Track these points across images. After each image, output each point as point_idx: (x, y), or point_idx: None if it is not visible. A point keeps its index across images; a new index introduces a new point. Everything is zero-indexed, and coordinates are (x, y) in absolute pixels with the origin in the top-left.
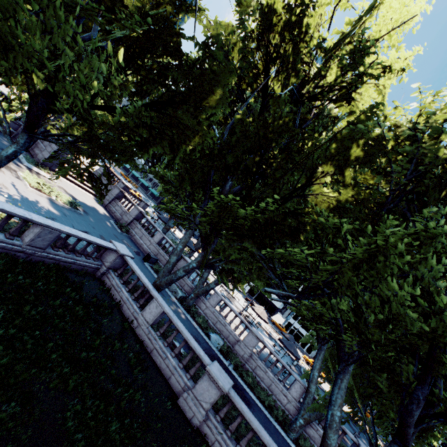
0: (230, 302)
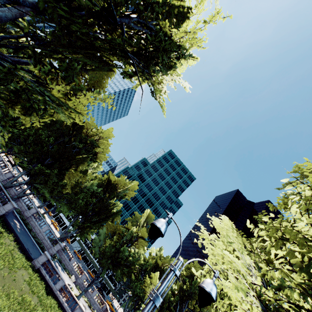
0: None
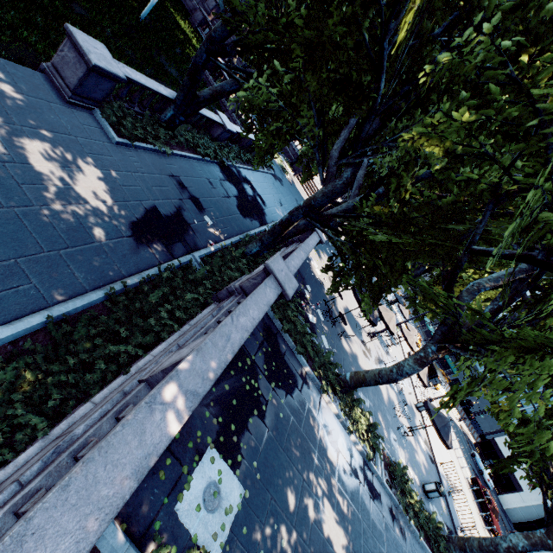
0: (385, 350)
